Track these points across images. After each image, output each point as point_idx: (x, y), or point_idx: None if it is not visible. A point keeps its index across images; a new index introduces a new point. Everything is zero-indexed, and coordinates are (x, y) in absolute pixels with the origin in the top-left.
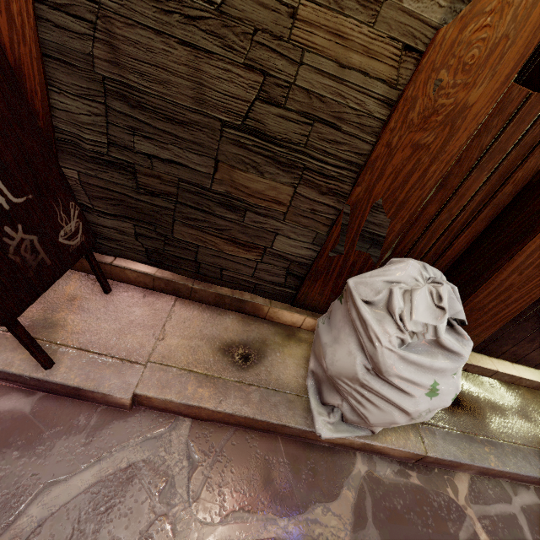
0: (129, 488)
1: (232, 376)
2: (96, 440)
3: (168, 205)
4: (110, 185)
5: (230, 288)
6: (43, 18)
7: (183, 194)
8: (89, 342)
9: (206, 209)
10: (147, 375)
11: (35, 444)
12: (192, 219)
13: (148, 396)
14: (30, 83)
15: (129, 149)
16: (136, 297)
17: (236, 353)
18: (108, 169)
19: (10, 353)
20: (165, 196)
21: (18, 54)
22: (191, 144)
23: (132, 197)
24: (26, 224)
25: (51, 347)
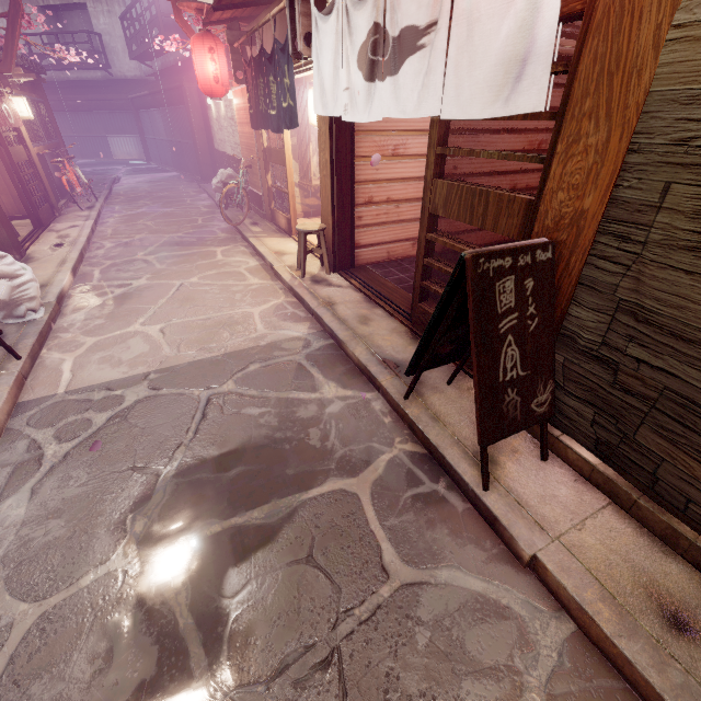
0: (501, 621)
1: (649, 626)
2: (491, 566)
3: (640, 406)
4: (587, 373)
5: (694, 531)
6: (589, 264)
7: (664, 401)
8: (515, 491)
9: (689, 425)
10: (551, 549)
11: (457, 534)
12: (666, 429)
13: (545, 565)
14: (560, 298)
15: (619, 351)
16: (567, 477)
17: (668, 609)
18: (592, 361)
19: (467, 466)
20: (641, 397)
21: (561, 282)
22: (693, 360)
23: (603, 389)
24: (519, 389)
25: (490, 477)
